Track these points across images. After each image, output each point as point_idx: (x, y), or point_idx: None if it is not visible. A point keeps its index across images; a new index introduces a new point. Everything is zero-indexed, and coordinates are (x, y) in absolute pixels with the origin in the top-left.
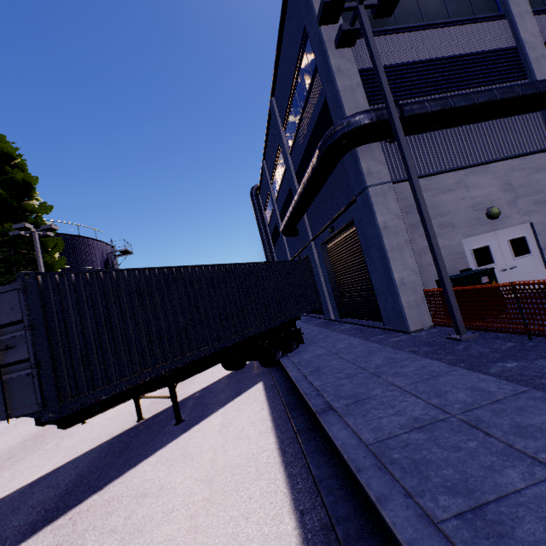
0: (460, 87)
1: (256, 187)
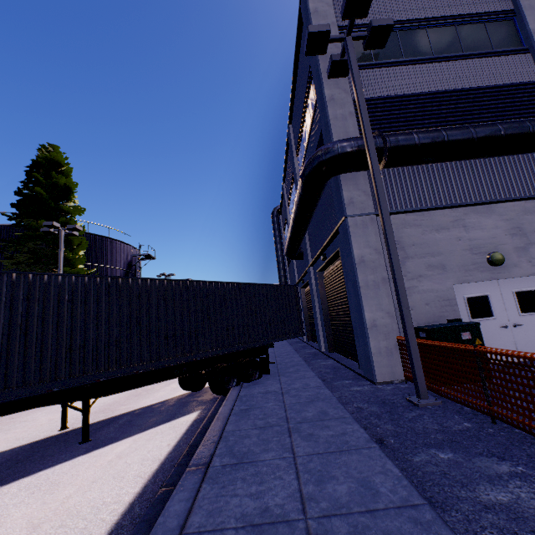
0: (467, 120)
1: (278, 208)
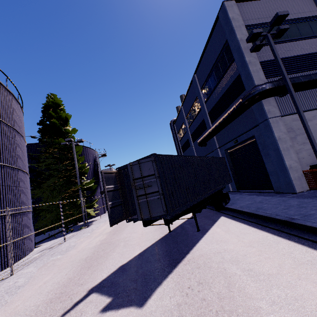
0: (310, 69)
1: (173, 120)
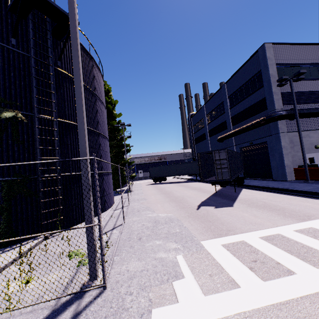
0: (311, 102)
1: (191, 114)
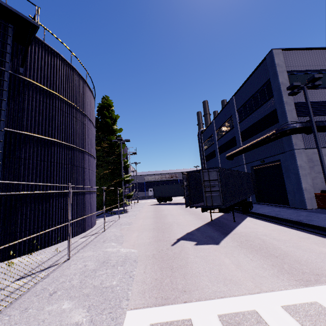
0: None
1: (201, 130)
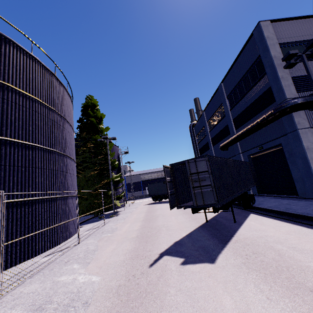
0: None
1: (192, 124)
